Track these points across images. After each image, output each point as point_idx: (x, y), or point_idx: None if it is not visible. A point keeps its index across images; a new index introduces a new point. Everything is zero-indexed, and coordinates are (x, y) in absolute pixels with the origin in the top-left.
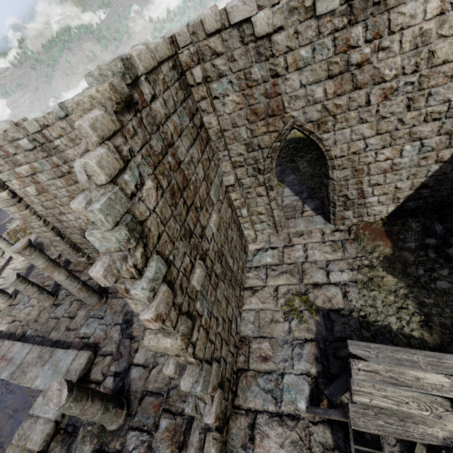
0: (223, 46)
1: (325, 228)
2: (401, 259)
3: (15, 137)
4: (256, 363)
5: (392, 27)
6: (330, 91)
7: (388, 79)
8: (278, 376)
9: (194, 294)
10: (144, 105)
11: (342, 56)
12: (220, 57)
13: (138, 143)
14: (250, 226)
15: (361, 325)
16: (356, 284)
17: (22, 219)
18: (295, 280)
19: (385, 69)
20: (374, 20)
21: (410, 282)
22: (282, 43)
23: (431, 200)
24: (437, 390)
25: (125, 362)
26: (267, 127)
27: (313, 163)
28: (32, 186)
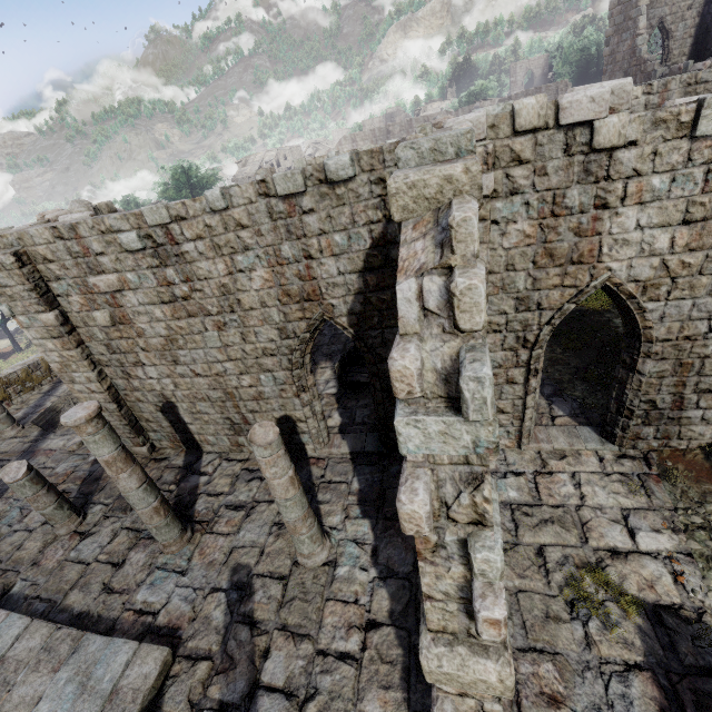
0: (533, 151)
1: (603, 451)
2: None
3: (114, 227)
4: (537, 709)
5: None
6: (680, 242)
7: None
8: None
9: None
10: None
11: None
12: (523, 166)
13: None
14: None
15: None
16: (692, 560)
17: (59, 364)
18: (573, 539)
19: None
20: None
21: None
22: (627, 163)
23: None
24: None
25: (243, 678)
26: (562, 277)
27: (549, 342)
28: (107, 310)
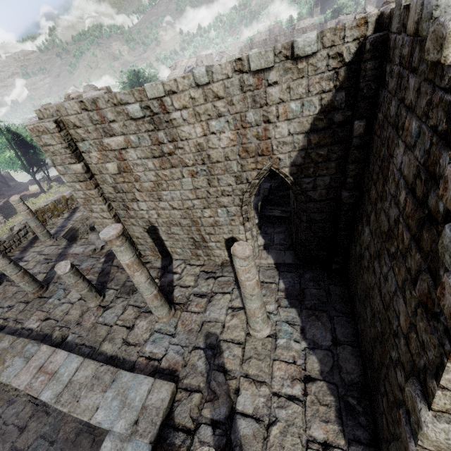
0: None
1: None
2: None
3: (123, 100)
4: None
5: None
6: None
7: None
8: None
9: None
10: None
11: None
12: None
13: None
14: None
15: None
16: None
17: (83, 199)
18: None
19: None
20: None
21: None
22: None
23: None
24: None
25: (224, 406)
26: None
27: None
28: (115, 163)
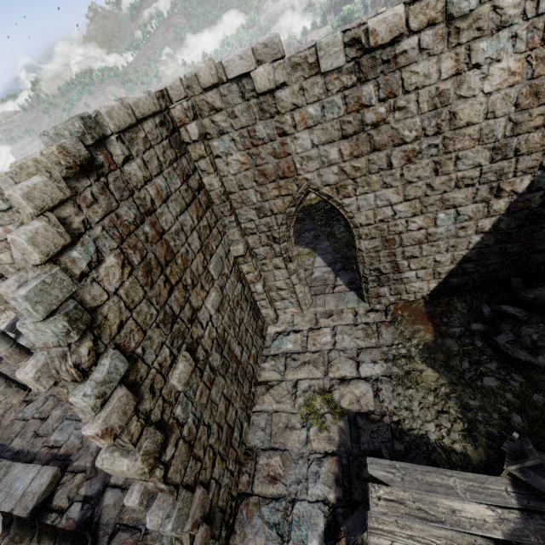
0: (222, 101)
1: (359, 308)
2: (444, 348)
3: None
4: (262, 485)
5: (406, 87)
6: (346, 152)
7: (409, 141)
8: (288, 503)
9: (173, 397)
10: (112, 168)
11: (355, 116)
12: (219, 113)
13: (98, 212)
14: (268, 304)
15: (393, 435)
16: (390, 380)
17: None
18: (319, 373)
19: (404, 129)
20: (386, 78)
21: (453, 377)
22: (287, 100)
23: (477, 276)
24: (478, 527)
25: (100, 481)
26: (278, 190)
27: None
28: (7, 253)
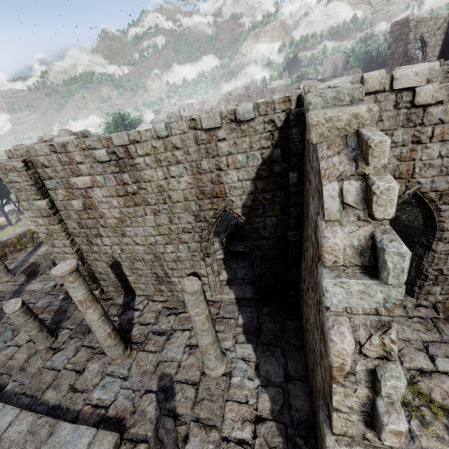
0: None
1: (405, 301)
2: None
3: (91, 146)
4: None
5: None
6: None
7: None
8: None
9: None
10: None
11: None
12: None
13: None
14: None
15: None
16: None
17: (46, 234)
18: None
19: None
20: None
21: None
22: (436, 115)
23: None
24: None
25: None
26: None
27: None
28: (81, 200)
